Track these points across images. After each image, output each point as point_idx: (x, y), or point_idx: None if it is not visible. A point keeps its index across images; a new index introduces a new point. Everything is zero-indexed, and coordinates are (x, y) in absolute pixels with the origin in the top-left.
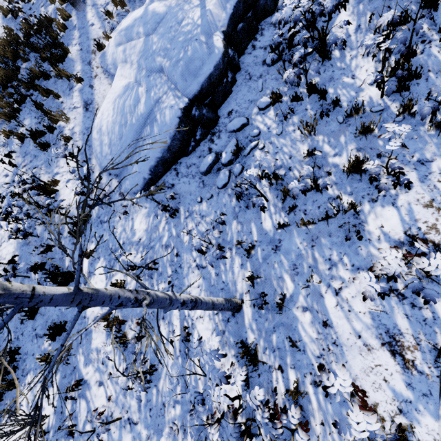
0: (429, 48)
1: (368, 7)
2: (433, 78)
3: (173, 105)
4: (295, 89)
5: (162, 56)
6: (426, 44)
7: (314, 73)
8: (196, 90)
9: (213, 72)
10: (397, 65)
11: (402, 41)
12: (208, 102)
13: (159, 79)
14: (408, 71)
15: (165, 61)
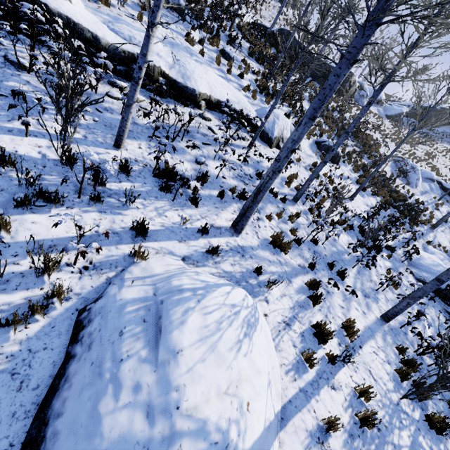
0: None
1: None
2: None
3: None
4: None
5: None
6: None
7: None
8: None
9: None
10: None
11: None
12: None
13: None
14: None
15: None
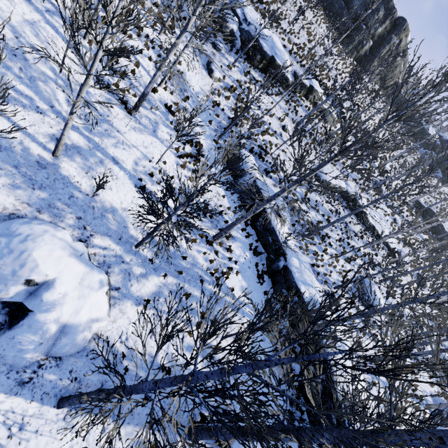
0: None
1: None
2: None
3: None
4: None
5: None
6: None
7: None
8: None
9: None
10: None
11: None
12: None
13: None
14: None
15: None
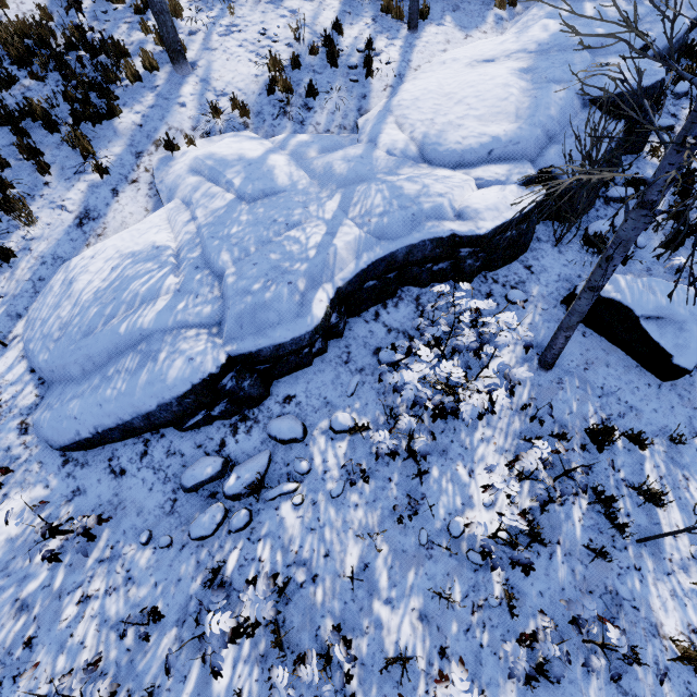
0: (572, 504)
1: (532, 376)
2: (559, 559)
3: (196, 358)
4: (394, 431)
5: (234, 259)
6: (572, 494)
7: (429, 424)
8: (248, 351)
9: (289, 344)
10: (524, 514)
11: (540, 499)
12: (263, 368)
13: (207, 289)
14: (534, 534)
15: (231, 271)
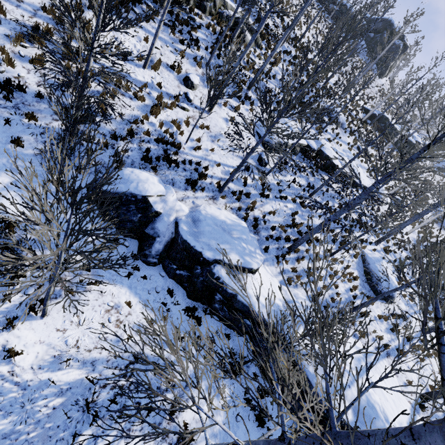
0: None
1: None
2: None
3: None
4: None
5: None
6: None
7: None
8: None
9: None
10: None
11: None
12: None
13: None
14: None
15: None
